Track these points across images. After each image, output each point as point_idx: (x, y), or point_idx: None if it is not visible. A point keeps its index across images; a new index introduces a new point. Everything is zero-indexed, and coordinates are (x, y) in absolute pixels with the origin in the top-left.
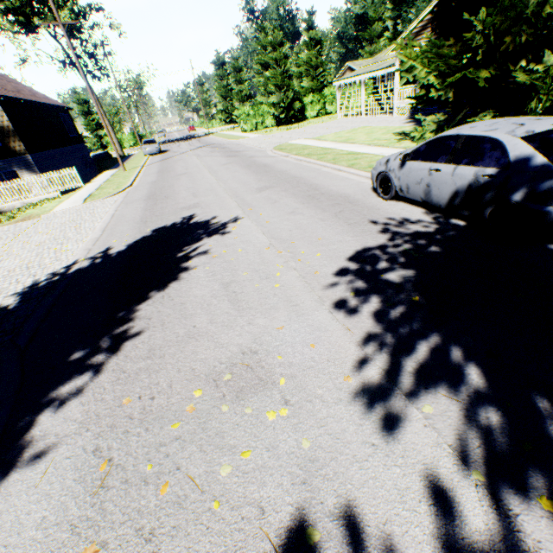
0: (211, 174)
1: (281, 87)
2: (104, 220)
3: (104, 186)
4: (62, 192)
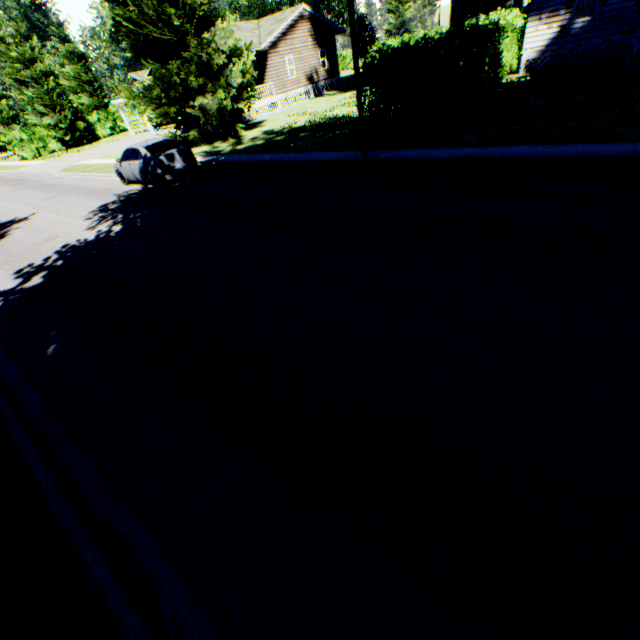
0: (0, 200)
1: (53, 107)
2: None
3: None
4: None
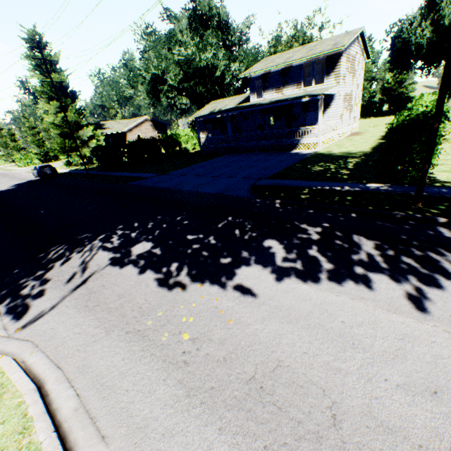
0: None
1: (39, 146)
2: None
3: None
4: None
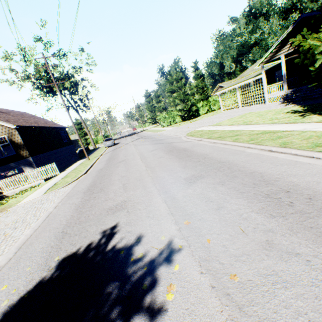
0: (141, 160)
1: (183, 100)
2: (35, 224)
3: (69, 174)
4: (51, 176)
